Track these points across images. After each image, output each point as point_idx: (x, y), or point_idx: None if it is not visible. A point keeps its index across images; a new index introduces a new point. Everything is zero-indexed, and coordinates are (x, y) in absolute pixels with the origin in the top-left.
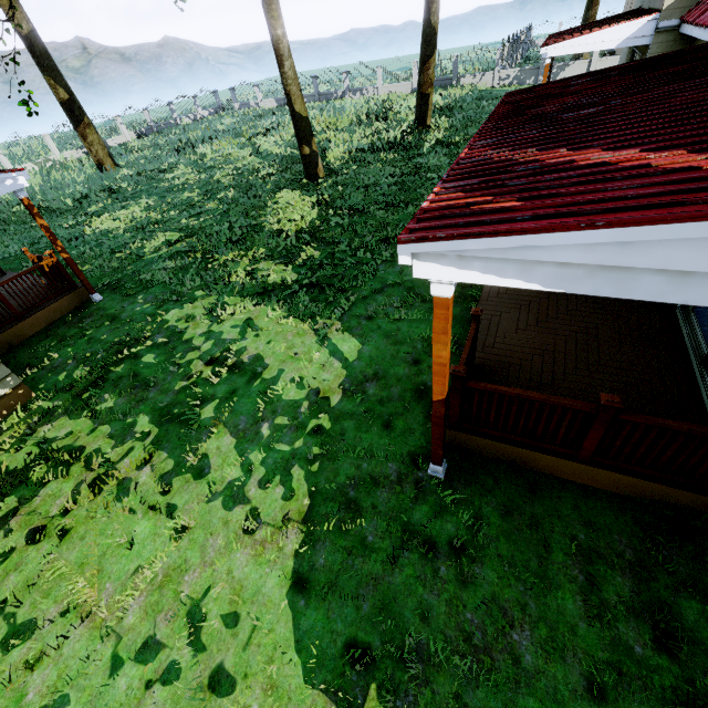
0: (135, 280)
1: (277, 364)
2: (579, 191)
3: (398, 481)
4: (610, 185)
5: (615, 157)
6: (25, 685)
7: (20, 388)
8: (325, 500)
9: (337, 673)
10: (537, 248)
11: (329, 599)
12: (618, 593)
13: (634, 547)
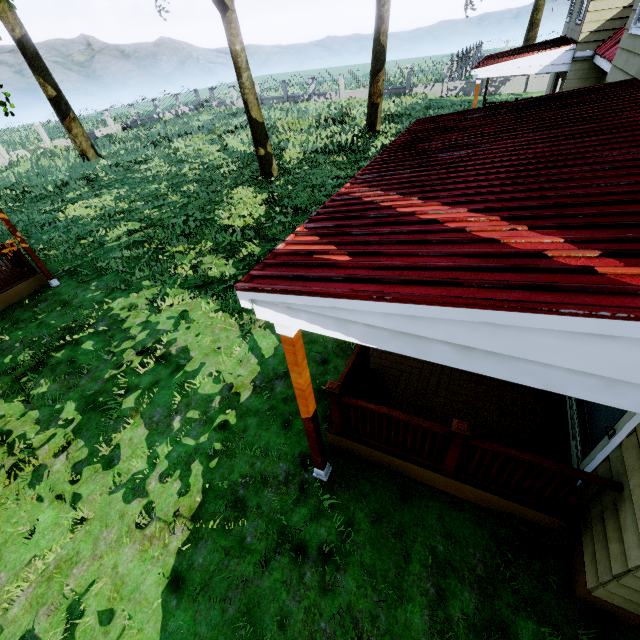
0: (92, 267)
1: (200, 357)
2: (396, 253)
3: (285, 482)
4: (421, 250)
5: (447, 214)
6: None
7: None
8: (216, 497)
9: None
10: (345, 309)
11: (199, 600)
12: (463, 609)
13: (486, 561)
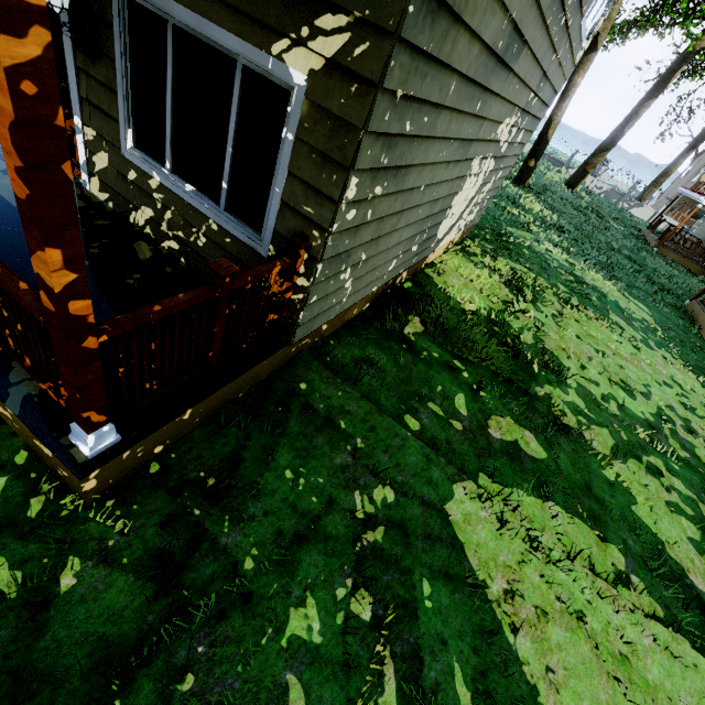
0: None
1: (610, 295)
2: None
3: None
4: None
5: None
6: (626, 373)
7: (474, 225)
8: (692, 367)
9: None
10: None
11: None
12: None
13: None
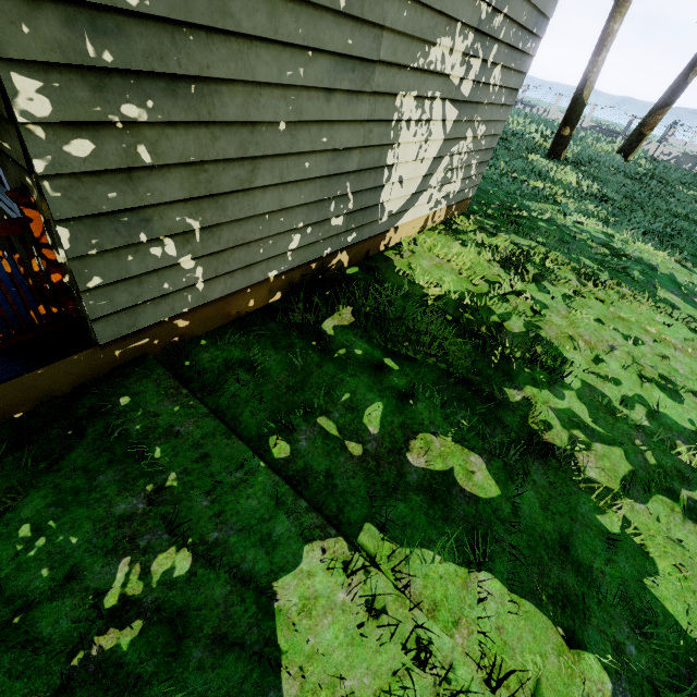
0: None
1: (663, 268)
2: None
3: None
4: None
5: None
6: (671, 365)
7: (469, 200)
8: None
9: None
10: None
11: None
12: None
13: None
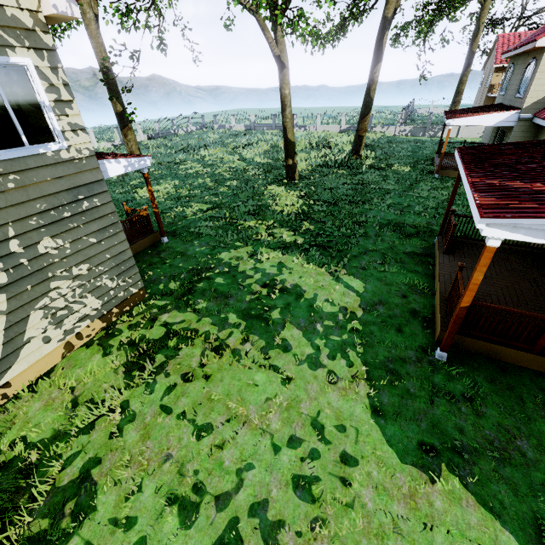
0: (187, 231)
1: (311, 290)
2: None
3: (418, 361)
4: None
5: None
6: (221, 457)
7: (141, 290)
8: (375, 368)
9: (419, 457)
10: None
11: (398, 420)
12: None
13: None
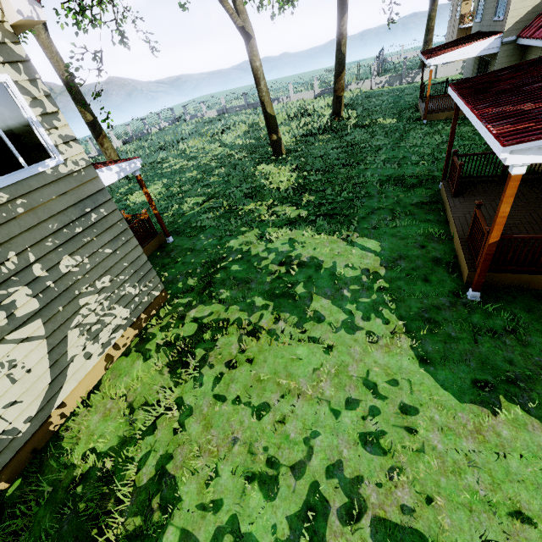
0: (190, 227)
1: (329, 259)
2: None
3: (452, 306)
4: None
5: None
6: (285, 431)
7: (163, 292)
8: (412, 321)
9: (476, 394)
10: None
11: (447, 364)
12: None
13: None
